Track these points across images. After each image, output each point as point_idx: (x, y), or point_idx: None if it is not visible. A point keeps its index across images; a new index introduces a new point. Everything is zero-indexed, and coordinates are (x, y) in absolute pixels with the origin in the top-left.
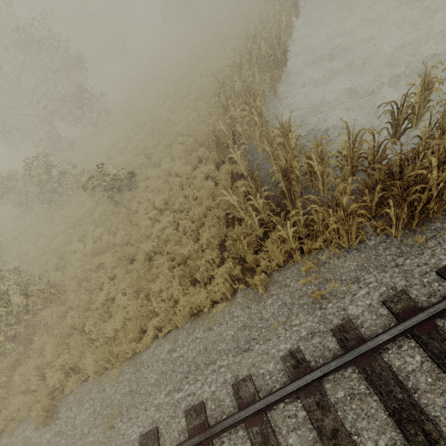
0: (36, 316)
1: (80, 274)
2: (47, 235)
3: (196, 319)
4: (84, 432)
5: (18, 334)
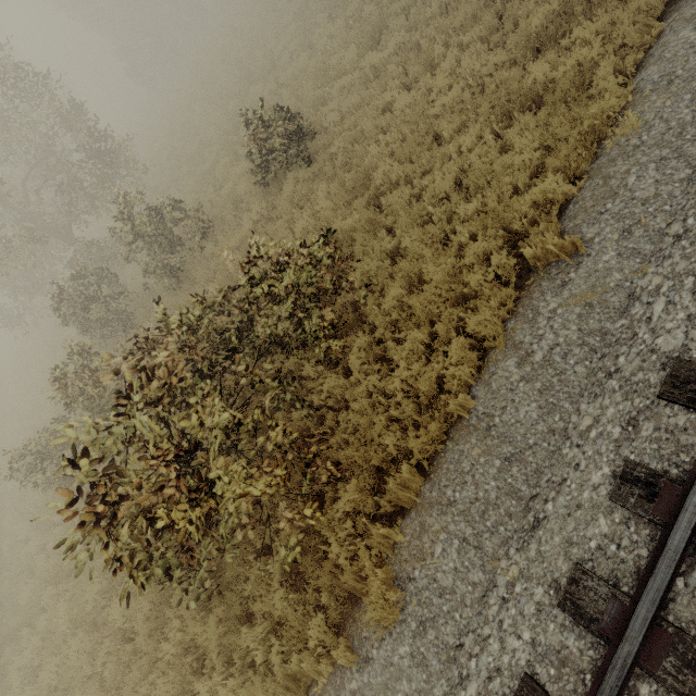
0: (337, 300)
1: (349, 232)
2: (220, 281)
3: (673, 11)
4: (684, 176)
5: (339, 319)
